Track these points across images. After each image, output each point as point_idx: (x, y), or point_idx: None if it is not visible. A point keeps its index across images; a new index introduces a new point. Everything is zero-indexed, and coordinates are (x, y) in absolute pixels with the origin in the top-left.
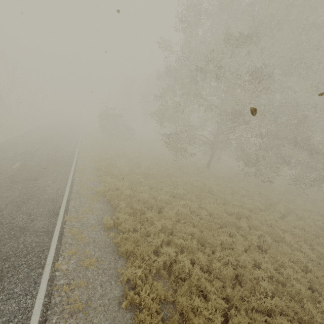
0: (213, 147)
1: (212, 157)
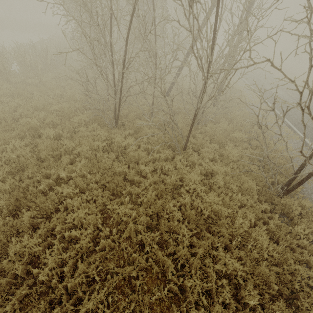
0: None
1: None
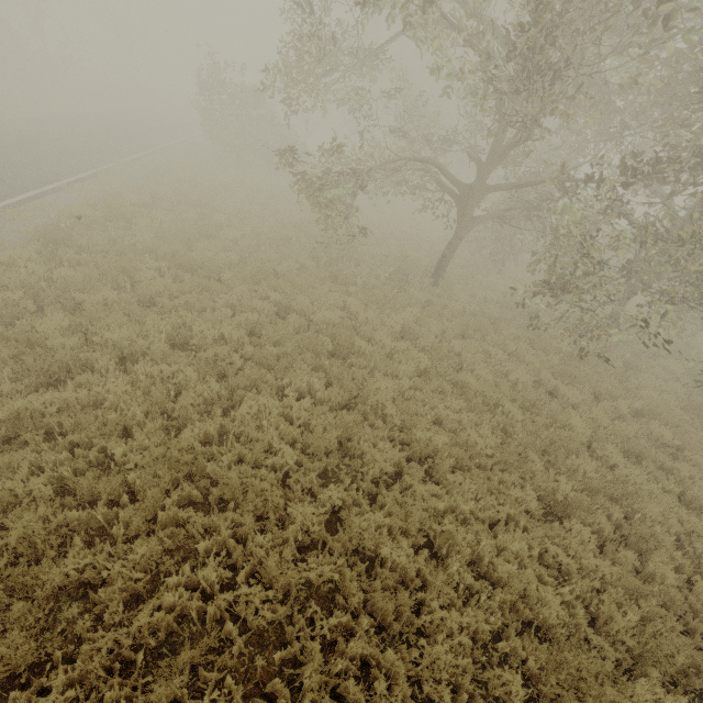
0: (463, 210)
1: (455, 245)
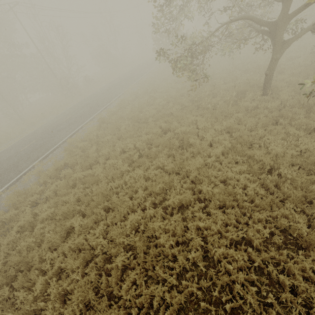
0: (274, 40)
1: (272, 65)
